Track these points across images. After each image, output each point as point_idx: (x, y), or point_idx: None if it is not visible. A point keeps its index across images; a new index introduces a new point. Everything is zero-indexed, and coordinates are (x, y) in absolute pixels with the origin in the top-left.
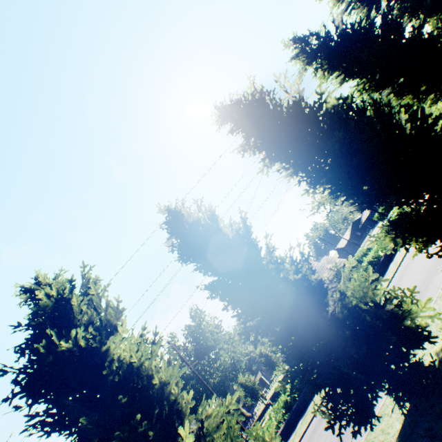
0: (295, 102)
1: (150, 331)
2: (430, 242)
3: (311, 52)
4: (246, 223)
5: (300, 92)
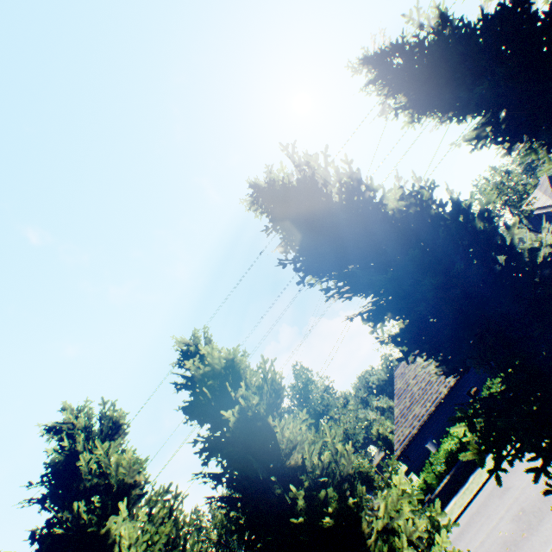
0: (342, 194)
1: (169, 493)
2: (544, 474)
3: (392, 79)
4: (263, 388)
5: (351, 174)
